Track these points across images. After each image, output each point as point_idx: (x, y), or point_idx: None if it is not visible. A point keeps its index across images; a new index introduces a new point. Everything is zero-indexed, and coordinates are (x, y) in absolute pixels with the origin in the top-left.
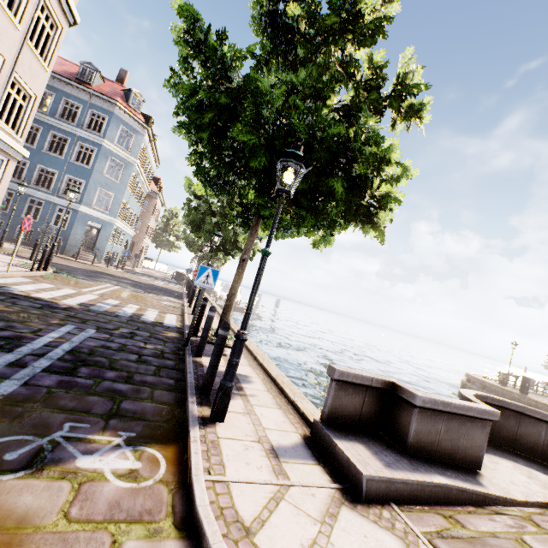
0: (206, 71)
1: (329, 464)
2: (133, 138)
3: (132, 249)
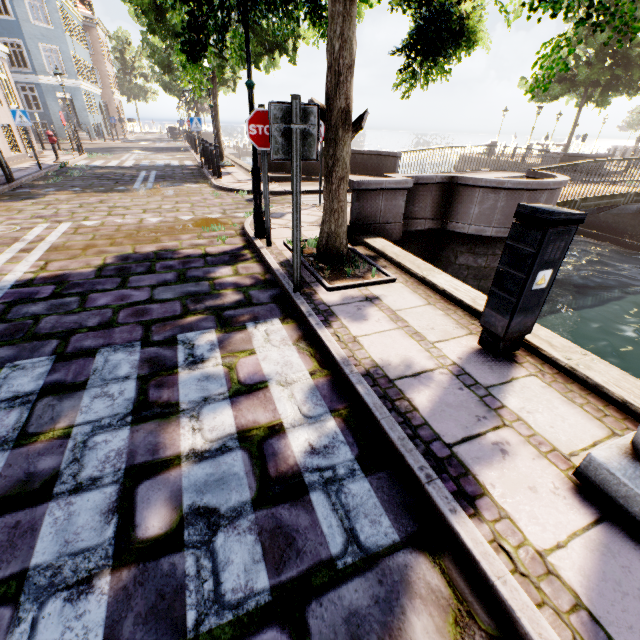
0: None
1: None
2: None
3: (109, 113)
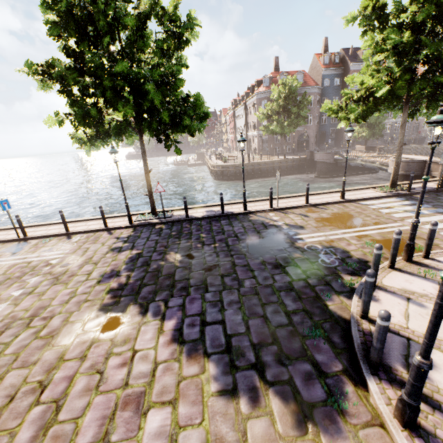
0: None
1: None
2: None
3: None
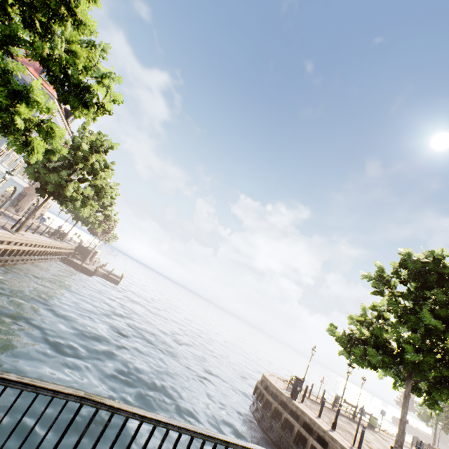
0: None
1: None
2: None
3: (22, 199)
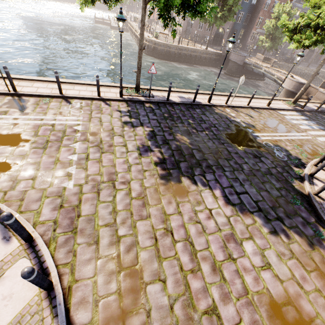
0: None
1: None
2: None
3: None
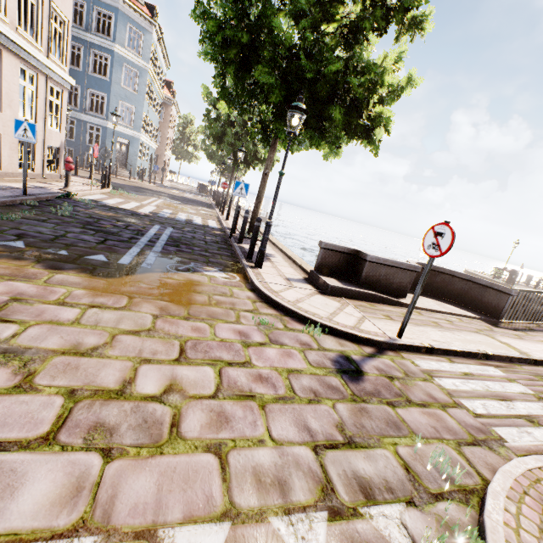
0: (229, 11)
1: (315, 286)
2: (141, 38)
3: (156, 163)
